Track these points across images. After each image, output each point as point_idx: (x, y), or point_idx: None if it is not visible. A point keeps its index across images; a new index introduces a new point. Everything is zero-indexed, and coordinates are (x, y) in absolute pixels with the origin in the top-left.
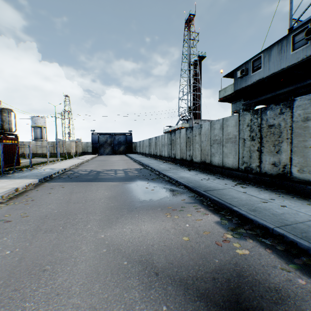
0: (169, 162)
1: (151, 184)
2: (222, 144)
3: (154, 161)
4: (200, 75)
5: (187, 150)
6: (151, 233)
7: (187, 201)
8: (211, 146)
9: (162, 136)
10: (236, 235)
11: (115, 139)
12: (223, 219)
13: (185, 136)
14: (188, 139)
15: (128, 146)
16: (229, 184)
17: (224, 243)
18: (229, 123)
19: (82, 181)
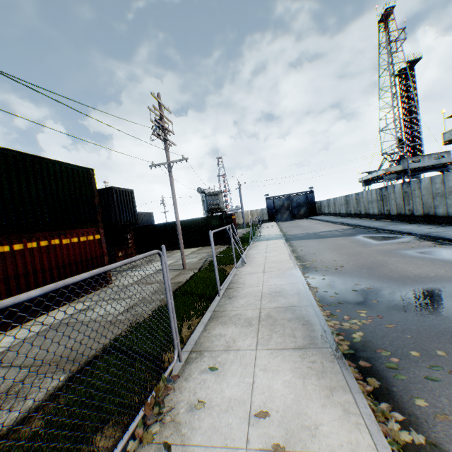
0: (381, 220)
1: (376, 235)
2: (444, 196)
3: (361, 221)
4: (414, 87)
5: (404, 205)
6: (393, 247)
7: (411, 239)
8: (432, 199)
9: (367, 192)
10: (441, 245)
11: (293, 201)
12: (436, 242)
13: (400, 191)
14: (405, 193)
15: (310, 207)
16: (450, 229)
17: (433, 247)
18: (449, 178)
19: (315, 239)
